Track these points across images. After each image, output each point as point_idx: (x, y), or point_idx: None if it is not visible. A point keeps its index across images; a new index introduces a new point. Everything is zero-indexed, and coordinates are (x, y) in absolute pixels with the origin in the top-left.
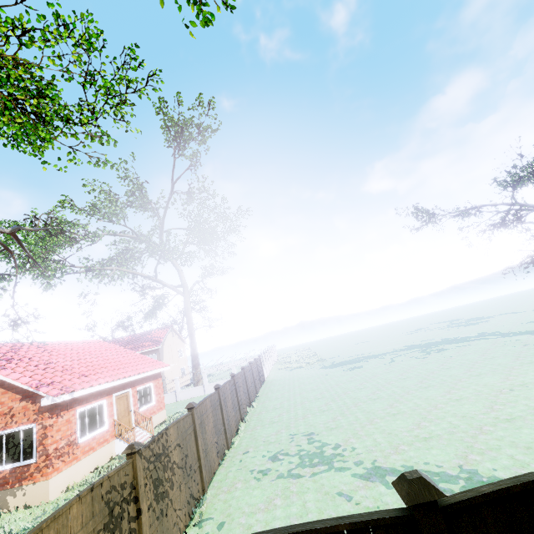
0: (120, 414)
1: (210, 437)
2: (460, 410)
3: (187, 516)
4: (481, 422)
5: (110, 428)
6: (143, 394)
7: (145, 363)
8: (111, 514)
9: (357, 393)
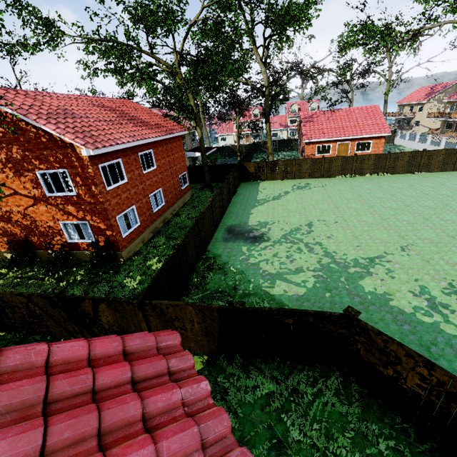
0: (340, 151)
1: (305, 170)
2: (321, 205)
3: (282, 179)
4: (306, 205)
5: (332, 155)
6: (362, 145)
7: (371, 129)
8: (258, 167)
9: (380, 194)
